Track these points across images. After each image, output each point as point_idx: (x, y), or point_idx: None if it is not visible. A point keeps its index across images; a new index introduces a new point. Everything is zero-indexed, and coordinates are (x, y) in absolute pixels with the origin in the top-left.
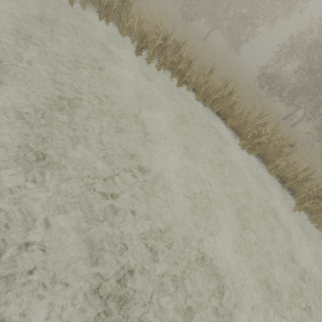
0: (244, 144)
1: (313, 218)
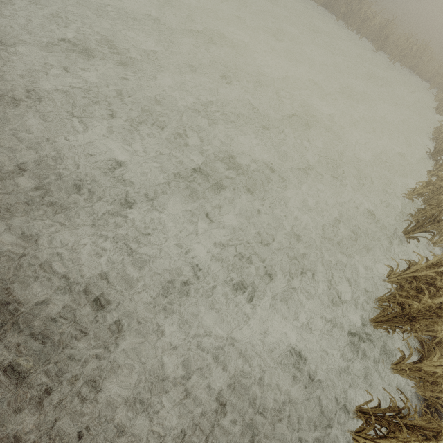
0: None
1: (349, 24)
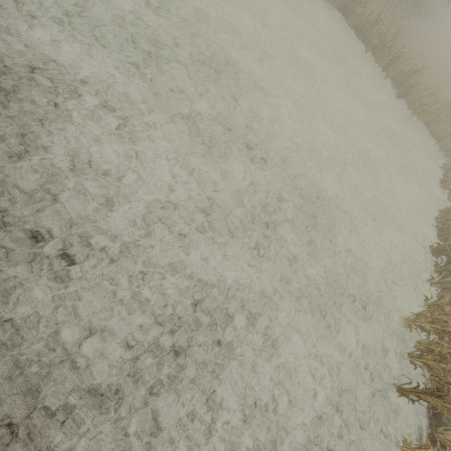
0: None
1: (377, 59)
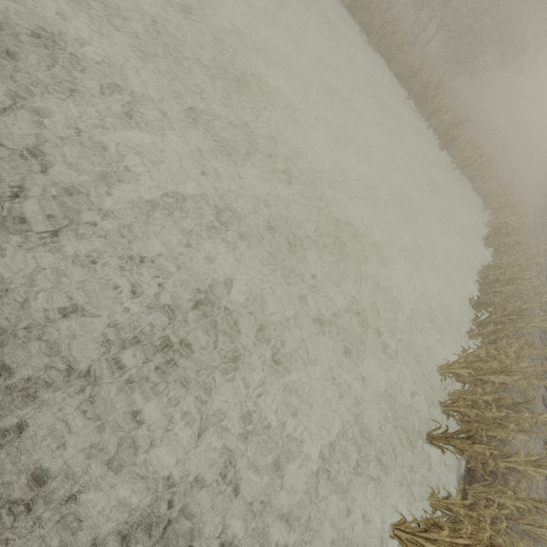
0: (372, 39)
1: (420, 108)
